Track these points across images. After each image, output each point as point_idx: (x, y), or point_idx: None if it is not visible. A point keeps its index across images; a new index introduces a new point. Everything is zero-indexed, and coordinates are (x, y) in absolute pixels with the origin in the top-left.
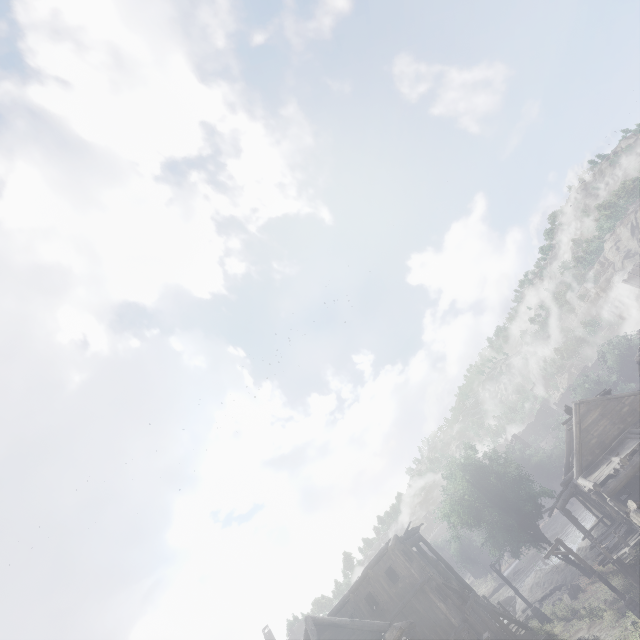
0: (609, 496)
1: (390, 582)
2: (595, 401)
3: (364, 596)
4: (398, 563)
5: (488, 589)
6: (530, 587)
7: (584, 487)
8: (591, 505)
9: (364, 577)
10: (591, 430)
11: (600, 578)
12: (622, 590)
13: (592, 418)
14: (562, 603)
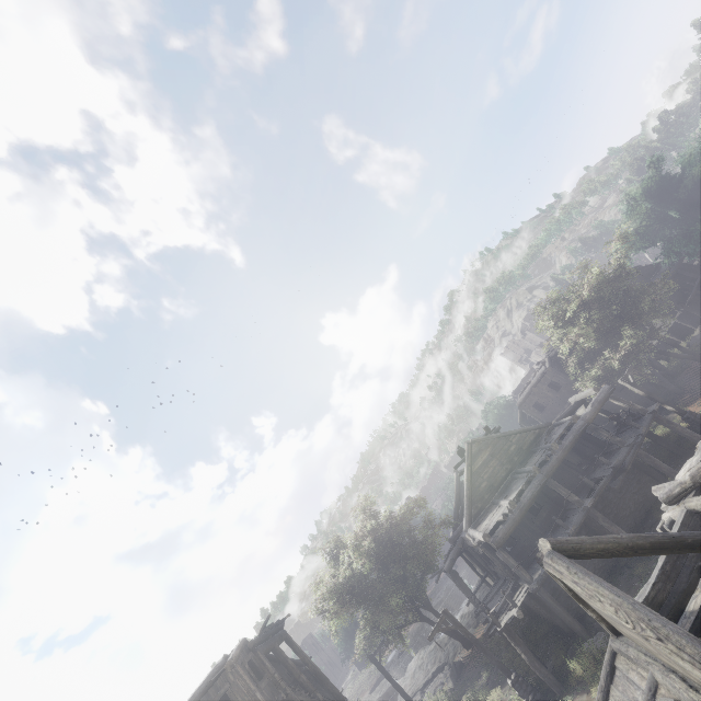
0: (498, 547)
1: None
2: (486, 440)
3: None
4: (238, 686)
5: (371, 681)
6: (413, 672)
7: (473, 540)
8: (477, 562)
9: None
10: (482, 472)
11: (487, 654)
12: (505, 661)
13: (483, 459)
14: (445, 691)
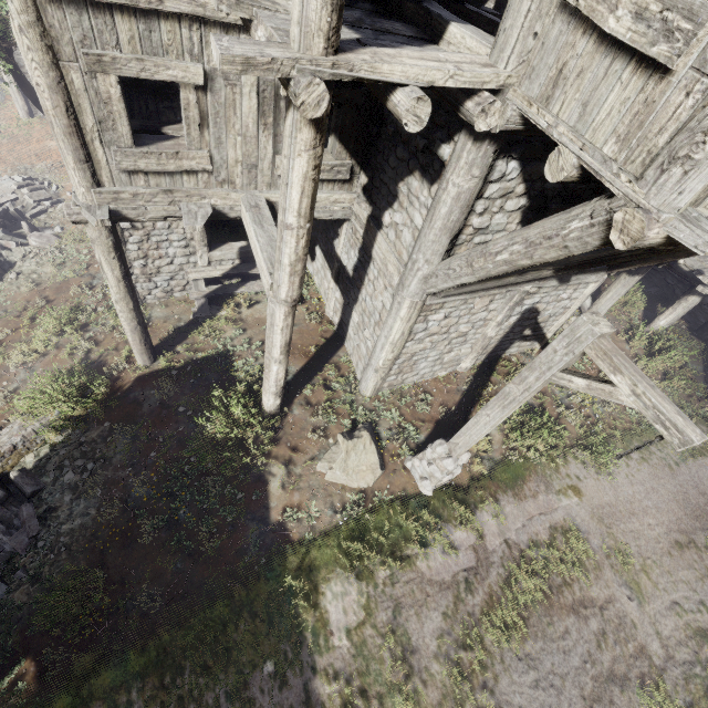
0: None
1: None
2: None
3: None
4: None
5: None
6: None
7: None
8: None
9: None
10: None
11: None
12: None
13: None
14: None
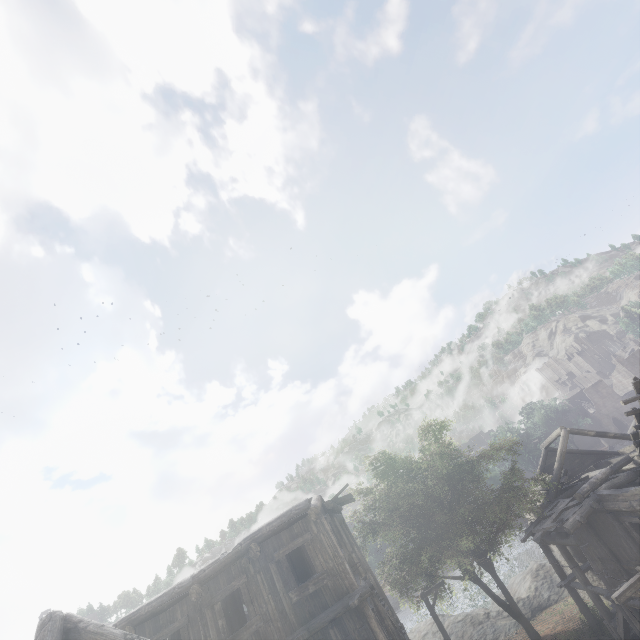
0: None
1: (291, 578)
2: None
3: (223, 596)
4: (321, 543)
5: None
6: (422, 636)
7: None
8: (597, 538)
9: (238, 556)
10: None
11: None
12: None
13: None
14: None
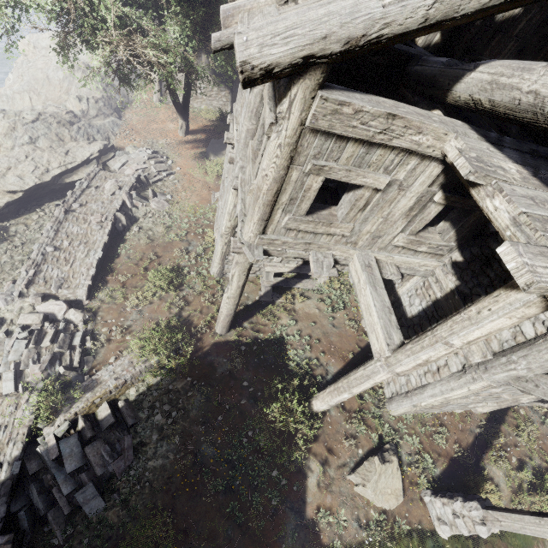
0: None
1: None
2: None
3: None
4: None
5: None
6: None
7: None
8: None
9: None
10: None
11: None
12: None
13: None
14: None
